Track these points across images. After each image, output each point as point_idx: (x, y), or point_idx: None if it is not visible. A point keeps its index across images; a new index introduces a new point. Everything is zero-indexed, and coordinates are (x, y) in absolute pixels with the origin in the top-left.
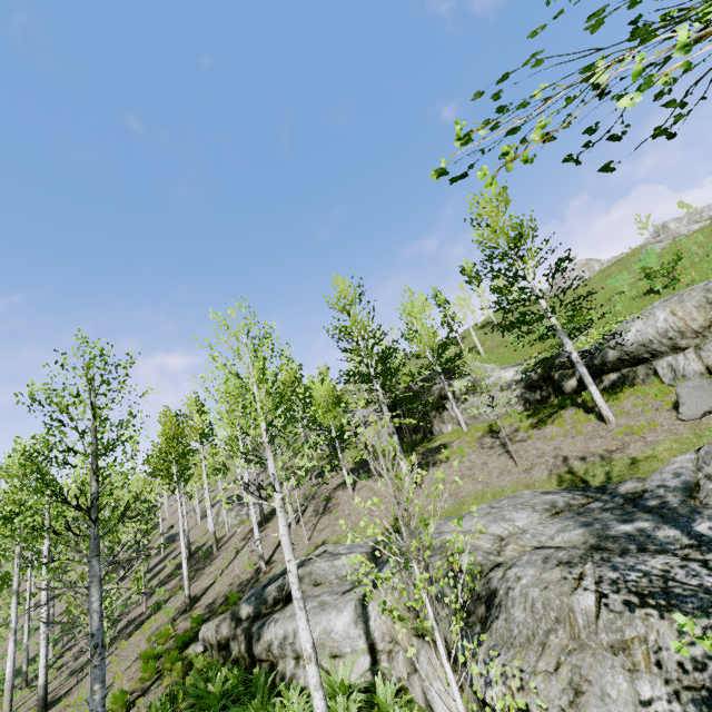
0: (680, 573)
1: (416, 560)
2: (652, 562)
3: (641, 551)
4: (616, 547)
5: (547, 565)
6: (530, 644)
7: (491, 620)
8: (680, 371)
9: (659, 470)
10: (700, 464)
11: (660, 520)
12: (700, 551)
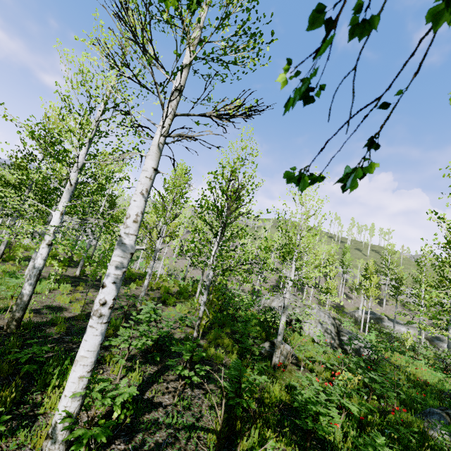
0: None
1: None
2: None
3: None
4: None
5: None
6: None
7: (442, 340)
8: None
9: None
10: None
11: None
12: None
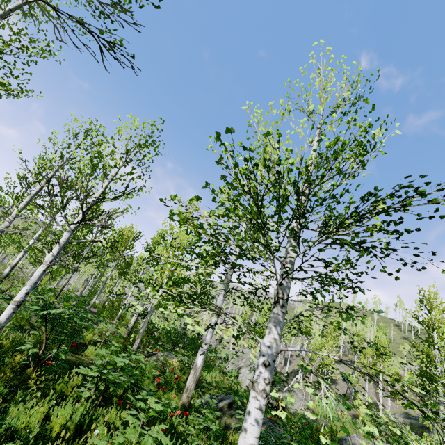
0: None
1: None
2: None
3: None
4: None
5: None
6: None
7: None
8: None
9: None
10: None
11: None
12: None
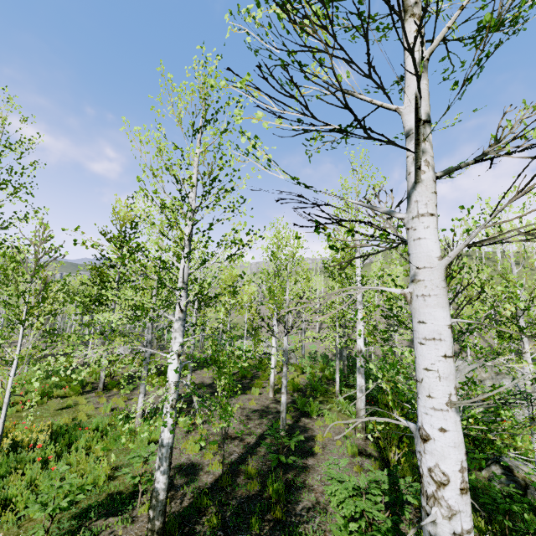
0: None
1: None
2: None
3: None
4: None
5: None
6: None
7: None
8: None
9: None
10: None
11: None
12: None
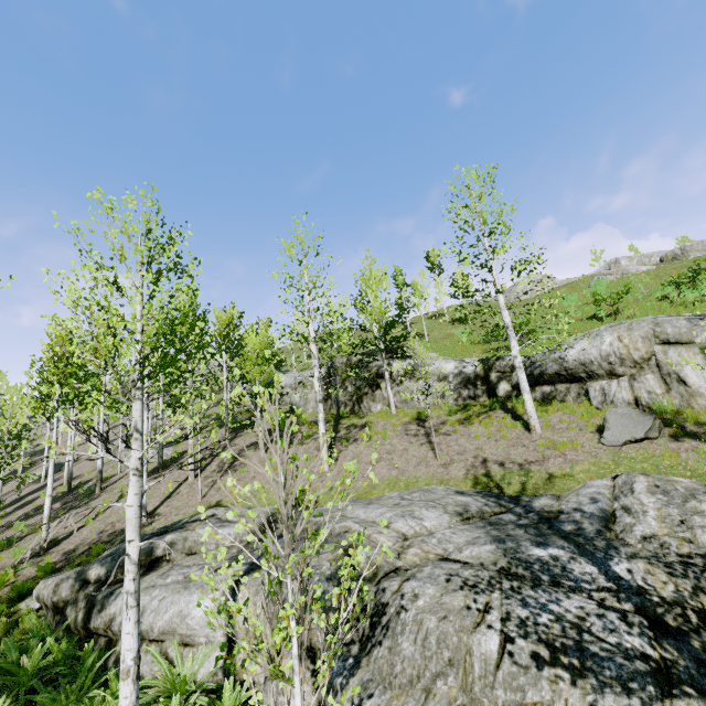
0: (596, 624)
1: (290, 579)
2: (566, 603)
3: (554, 585)
4: (528, 575)
5: (451, 585)
6: (412, 688)
7: (373, 643)
8: (610, 396)
9: (575, 490)
10: (617, 493)
11: (576, 550)
12: (618, 597)
